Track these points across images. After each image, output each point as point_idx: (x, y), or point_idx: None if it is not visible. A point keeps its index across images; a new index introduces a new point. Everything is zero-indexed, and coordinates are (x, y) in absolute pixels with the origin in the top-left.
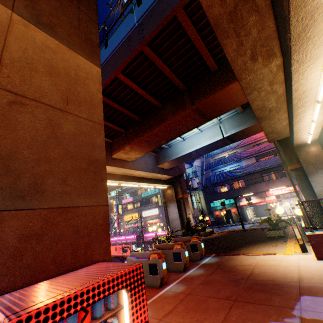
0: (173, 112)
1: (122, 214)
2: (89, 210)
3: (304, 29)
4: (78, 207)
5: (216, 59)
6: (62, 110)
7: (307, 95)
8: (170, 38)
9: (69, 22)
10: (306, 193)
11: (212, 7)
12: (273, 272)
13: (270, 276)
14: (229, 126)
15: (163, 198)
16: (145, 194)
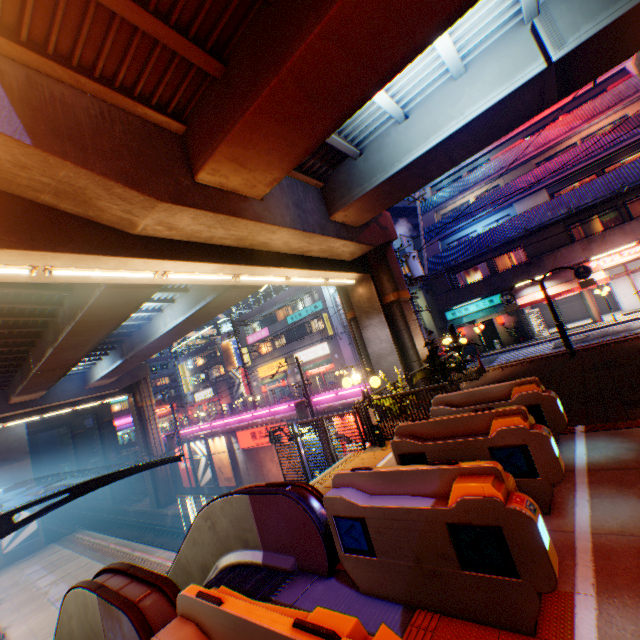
0: None
1: (252, 366)
2: None
3: None
4: None
5: None
6: None
7: None
8: None
9: None
10: None
11: None
12: None
13: None
14: (573, 17)
15: (347, 310)
16: (295, 317)
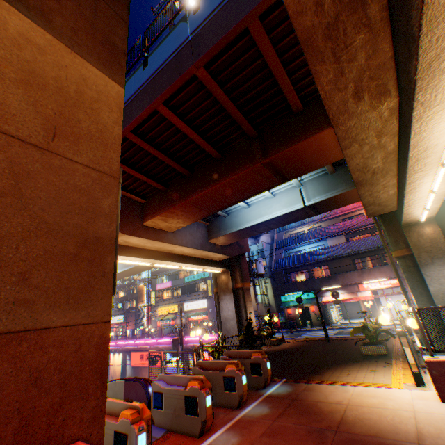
0: (236, 166)
1: (155, 305)
2: (70, 333)
3: (438, 56)
4: (46, 330)
5: (301, 95)
6: (42, 148)
7: (429, 154)
8: (238, 59)
9: (77, 12)
10: (418, 292)
11: (303, 14)
12: (377, 419)
13: (372, 428)
14: (314, 191)
15: (214, 286)
16: (190, 278)
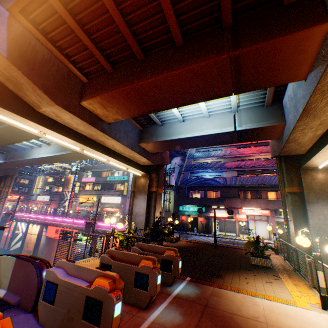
0: (198, 56)
1: (78, 193)
2: None
3: None
4: None
5: None
6: None
7: None
8: None
9: None
10: (298, 222)
11: None
12: None
13: None
14: (247, 119)
15: (133, 186)
16: (111, 178)
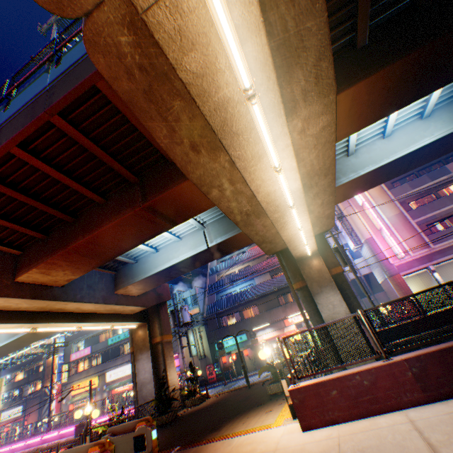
0: (120, 210)
1: (68, 382)
2: None
3: (226, 122)
4: None
5: None
6: None
7: (274, 198)
8: (99, 111)
9: None
10: (315, 320)
11: (119, 80)
12: None
13: None
14: (216, 233)
15: (131, 344)
16: (115, 339)
